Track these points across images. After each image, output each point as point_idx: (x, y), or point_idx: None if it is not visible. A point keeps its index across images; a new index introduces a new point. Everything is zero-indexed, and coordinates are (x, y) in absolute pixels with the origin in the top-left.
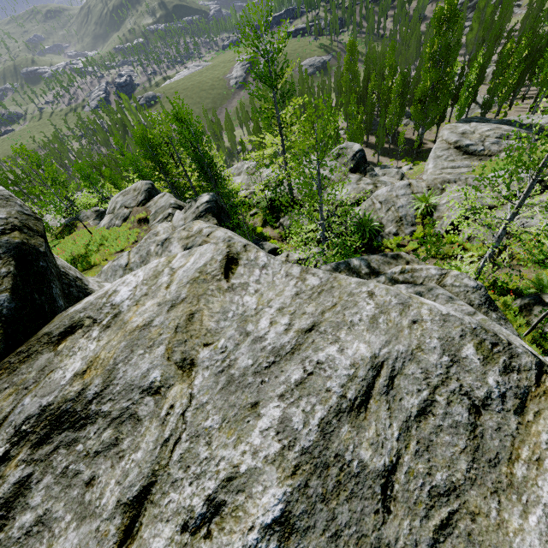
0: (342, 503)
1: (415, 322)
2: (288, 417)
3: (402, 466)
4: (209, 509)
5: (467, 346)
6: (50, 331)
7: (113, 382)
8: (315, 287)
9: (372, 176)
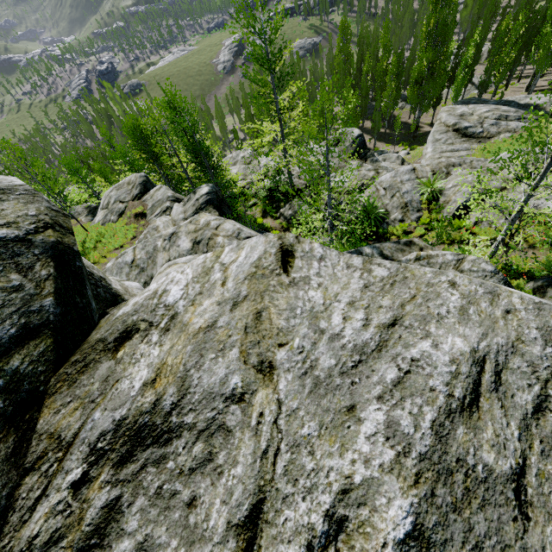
0: (476, 511)
1: (509, 312)
2: (395, 420)
3: (530, 468)
4: (331, 526)
5: None
6: (104, 337)
7: (189, 390)
8: (385, 278)
9: (373, 162)
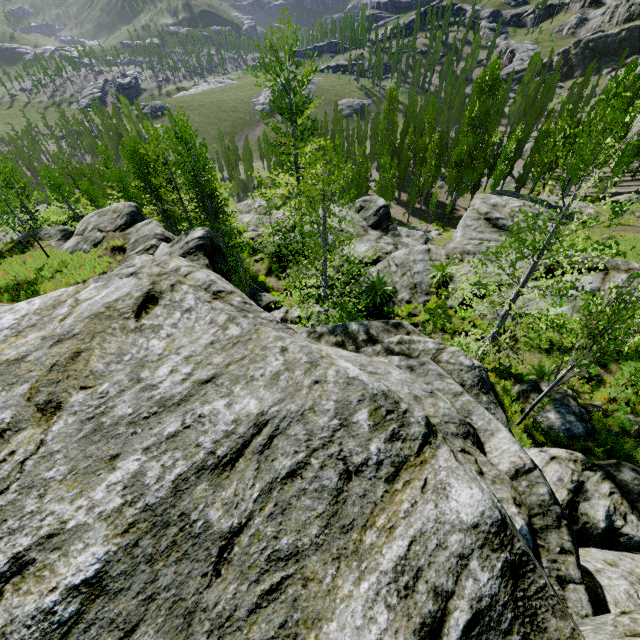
0: (170, 564)
1: (318, 382)
2: (144, 471)
3: (249, 528)
4: (11, 568)
5: (362, 411)
6: None
7: None
8: (233, 337)
9: (394, 236)
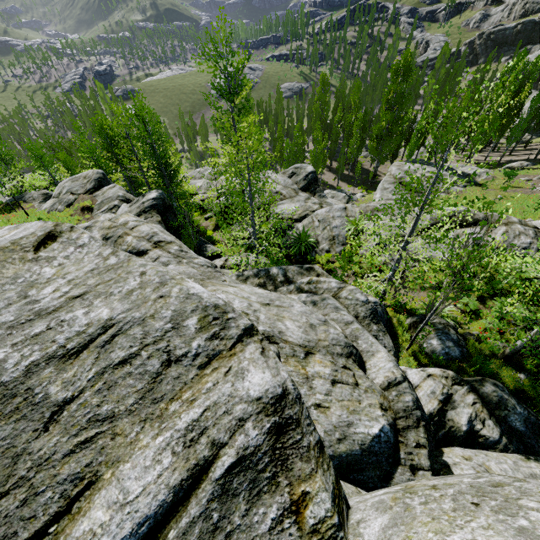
0: (11, 423)
1: (162, 297)
2: (7, 359)
3: (79, 399)
4: None
5: (193, 318)
6: None
7: None
8: (110, 265)
9: (321, 197)
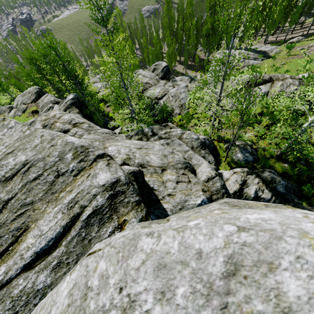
0: None
1: (53, 146)
2: None
3: (15, 197)
4: None
5: (70, 153)
6: None
7: None
8: (26, 135)
9: (173, 81)
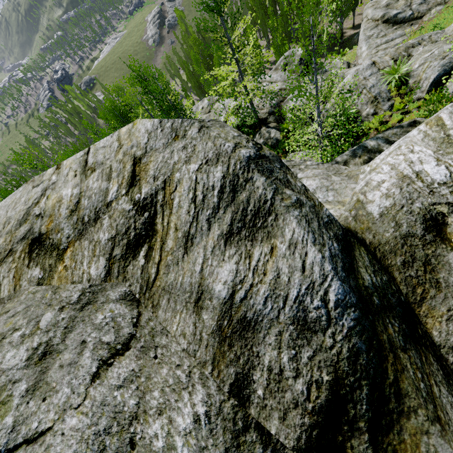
0: None
1: None
2: None
3: None
4: None
5: None
6: (407, 232)
7: None
8: None
9: (323, 73)
